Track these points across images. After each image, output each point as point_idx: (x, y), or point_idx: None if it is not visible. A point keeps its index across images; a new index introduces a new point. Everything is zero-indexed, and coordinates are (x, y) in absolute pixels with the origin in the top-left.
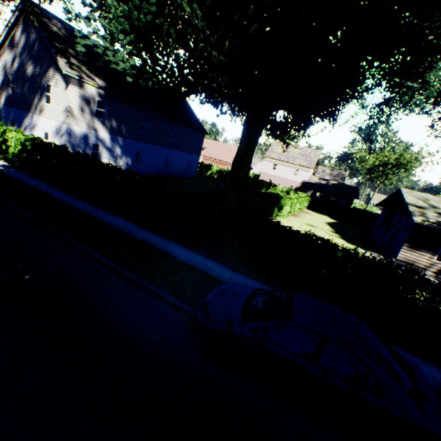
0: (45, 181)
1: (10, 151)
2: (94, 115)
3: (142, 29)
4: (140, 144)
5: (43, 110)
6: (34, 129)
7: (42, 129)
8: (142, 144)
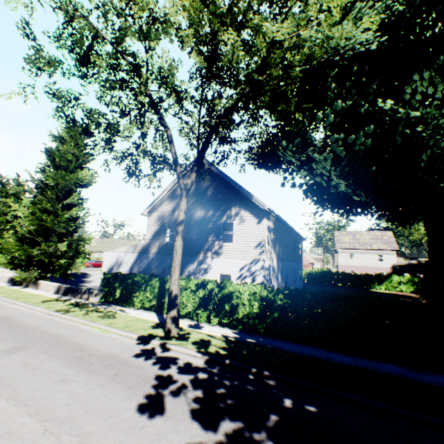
0: (325, 348)
1: (244, 311)
2: (271, 243)
3: (361, 150)
4: (285, 264)
5: (219, 250)
6: (204, 274)
7: (218, 272)
8: (286, 263)
